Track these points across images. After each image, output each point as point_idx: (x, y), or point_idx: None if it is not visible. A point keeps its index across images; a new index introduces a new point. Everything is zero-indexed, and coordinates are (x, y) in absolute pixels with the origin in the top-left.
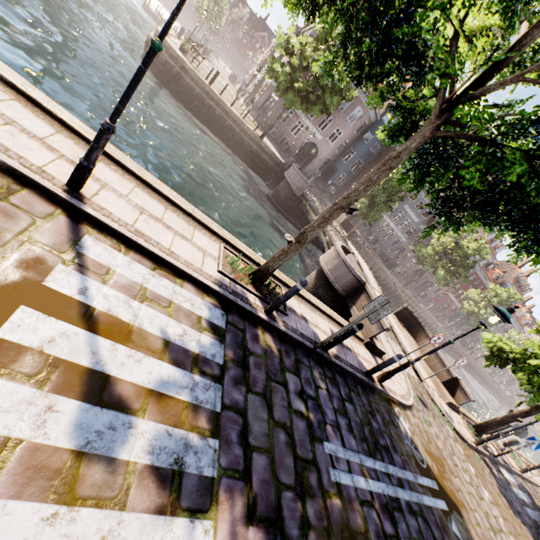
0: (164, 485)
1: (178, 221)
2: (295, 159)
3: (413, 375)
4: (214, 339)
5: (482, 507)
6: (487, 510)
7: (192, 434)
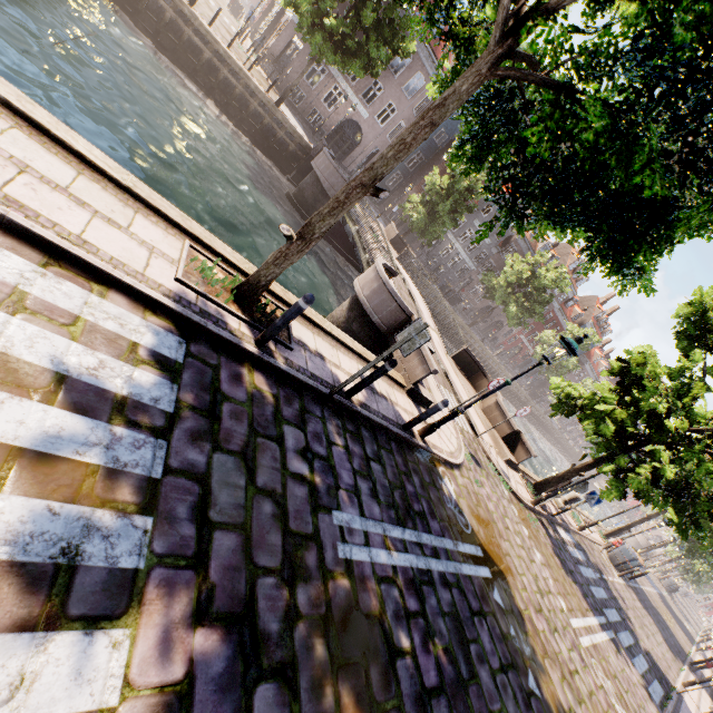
0: (34, 588)
1: (103, 196)
2: (331, 146)
3: (468, 430)
4: (160, 377)
5: (531, 570)
6: (537, 572)
7: (102, 512)
